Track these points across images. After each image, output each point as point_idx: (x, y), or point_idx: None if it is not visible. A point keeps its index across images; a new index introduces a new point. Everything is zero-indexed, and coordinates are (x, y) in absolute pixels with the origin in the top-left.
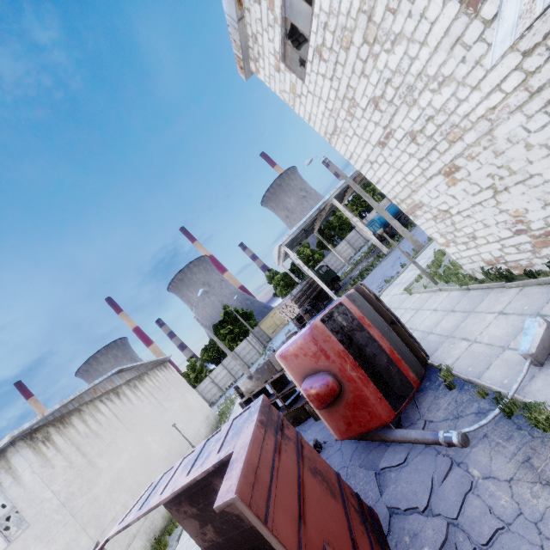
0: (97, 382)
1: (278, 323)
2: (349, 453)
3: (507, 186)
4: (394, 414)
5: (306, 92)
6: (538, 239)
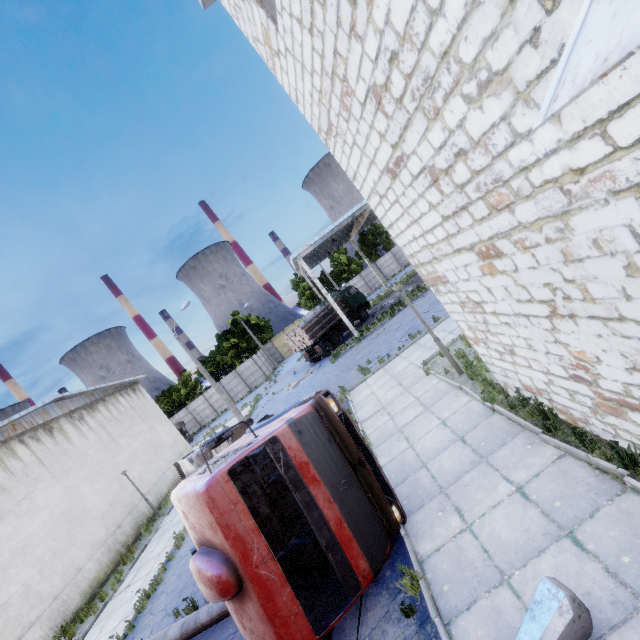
0: (16, 418)
1: None
2: None
3: (575, 313)
4: None
5: (284, 48)
6: (606, 401)
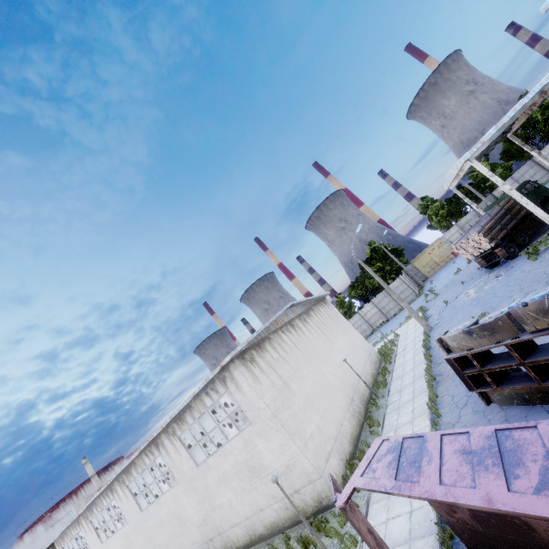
0: (278, 315)
1: (436, 260)
2: None
3: None
4: None
5: None
6: None
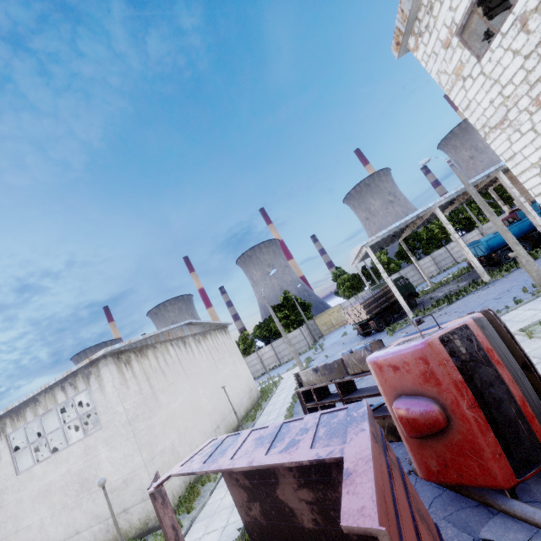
0: (172, 327)
1: (333, 322)
2: (428, 496)
3: None
4: (516, 481)
5: (477, 73)
6: None
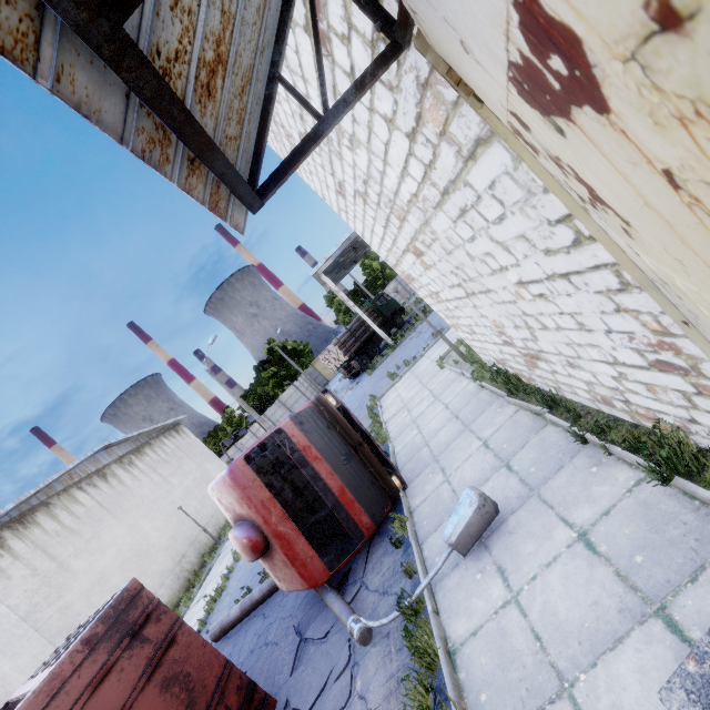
0: (71, 467)
1: None
2: (301, 597)
3: (473, 291)
4: (329, 575)
5: None
6: (526, 357)
